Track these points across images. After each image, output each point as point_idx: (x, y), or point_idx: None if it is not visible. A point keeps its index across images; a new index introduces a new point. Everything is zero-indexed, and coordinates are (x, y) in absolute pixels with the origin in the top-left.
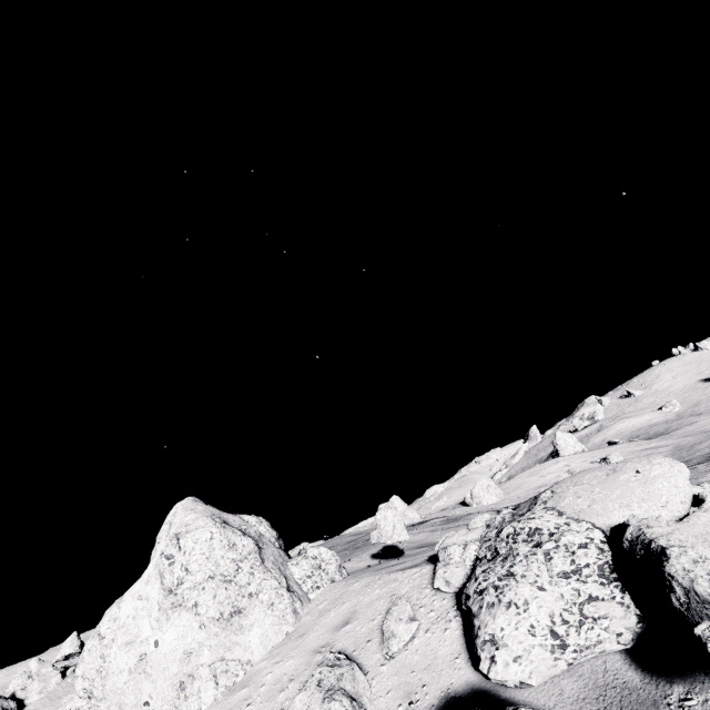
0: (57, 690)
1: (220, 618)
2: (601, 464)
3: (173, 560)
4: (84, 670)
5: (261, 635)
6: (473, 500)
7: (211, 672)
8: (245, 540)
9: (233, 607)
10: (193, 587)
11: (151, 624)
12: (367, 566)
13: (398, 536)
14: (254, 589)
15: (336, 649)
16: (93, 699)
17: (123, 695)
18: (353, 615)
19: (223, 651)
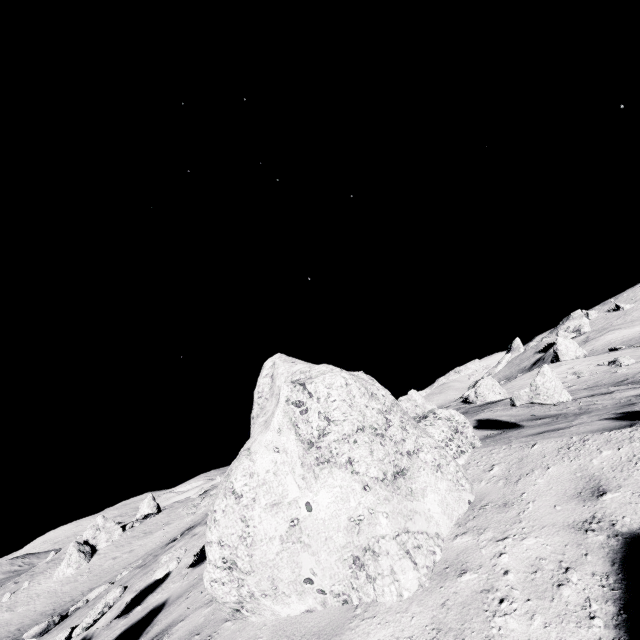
0: (120, 540)
1: (383, 479)
2: (611, 366)
3: (304, 408)
4: (221, 535)
5: (439, 502)
6: (477, 399)
7: (400, 547)
8: (382, 390)
9: (394, 467)
10: (341, 439)
11: (296, 482)
12: (484, 436)
13: (559, 395)
14: (411, 447)
15: (627, 527)
16: (236, 571)
17: (276, 568)
18: (597, 480)
19: (403, 521)
